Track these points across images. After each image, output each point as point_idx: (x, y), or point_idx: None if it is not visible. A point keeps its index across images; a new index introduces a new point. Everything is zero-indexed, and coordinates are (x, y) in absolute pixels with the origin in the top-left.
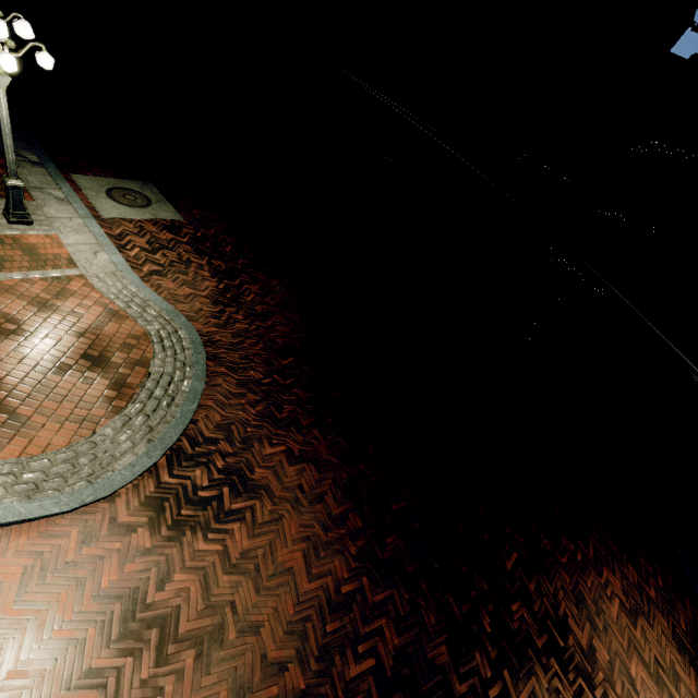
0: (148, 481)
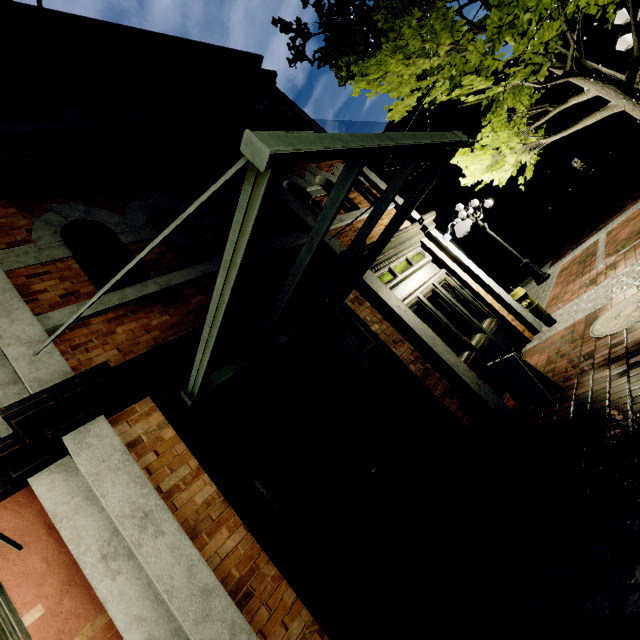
0: None
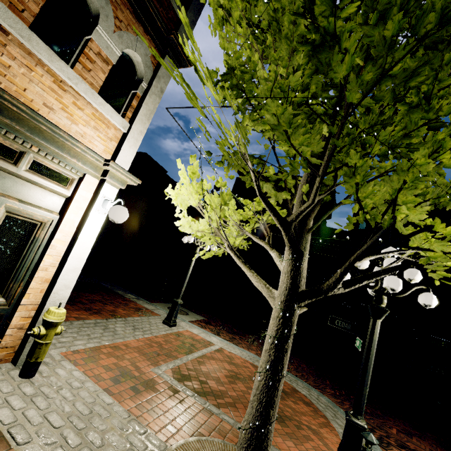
0: None
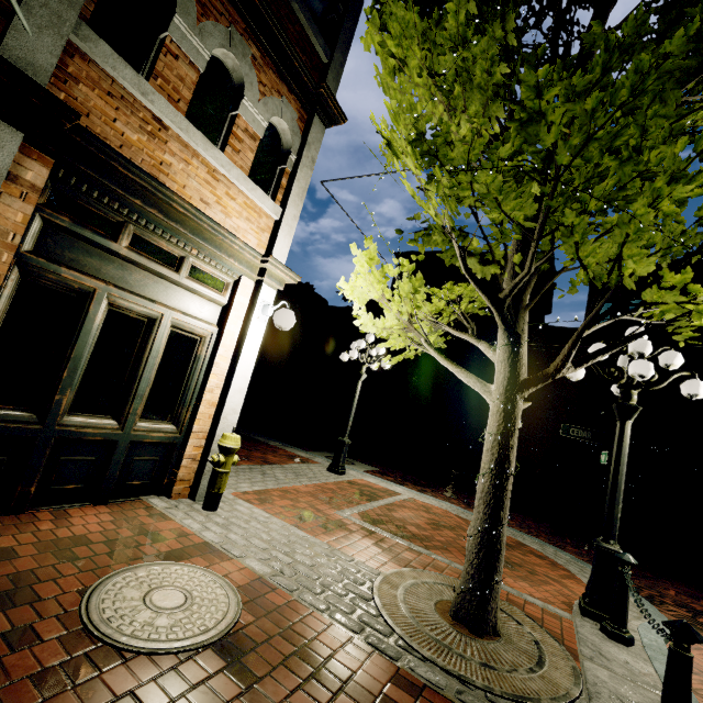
0: (663, 614)
